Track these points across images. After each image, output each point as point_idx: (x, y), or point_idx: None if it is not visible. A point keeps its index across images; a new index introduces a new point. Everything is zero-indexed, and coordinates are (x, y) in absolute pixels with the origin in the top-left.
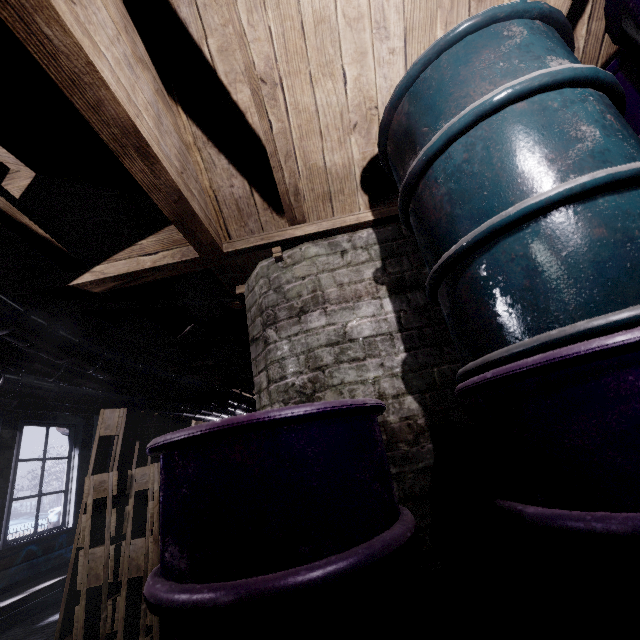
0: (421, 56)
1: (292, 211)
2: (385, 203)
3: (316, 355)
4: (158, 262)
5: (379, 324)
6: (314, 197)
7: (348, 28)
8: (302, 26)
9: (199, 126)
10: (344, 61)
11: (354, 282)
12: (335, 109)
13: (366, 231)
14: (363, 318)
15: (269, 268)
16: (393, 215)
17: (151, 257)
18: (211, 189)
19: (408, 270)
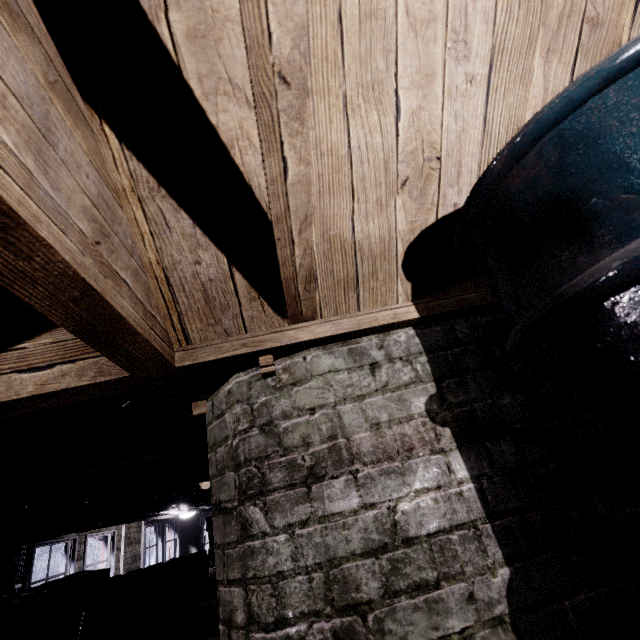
0: (601, 64)
1: (297, 304)
2: (433, 293)
3: (345, 575)
4: (49, 385)
5: (451, 504)
6: (332, 282)
7: (411, 33)
8: (339, 17)
9: (143, 161)
10: (399, 83)
11: (397, 420)
12: (378, 155)
13: (404, 332)
14: (422, 492)
15: (251, 386)
16: (446, 311)
17: (37, 374)
18: (159, 265)
19: (478, 399)
